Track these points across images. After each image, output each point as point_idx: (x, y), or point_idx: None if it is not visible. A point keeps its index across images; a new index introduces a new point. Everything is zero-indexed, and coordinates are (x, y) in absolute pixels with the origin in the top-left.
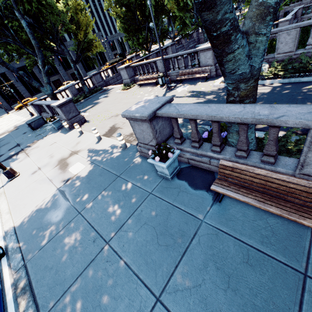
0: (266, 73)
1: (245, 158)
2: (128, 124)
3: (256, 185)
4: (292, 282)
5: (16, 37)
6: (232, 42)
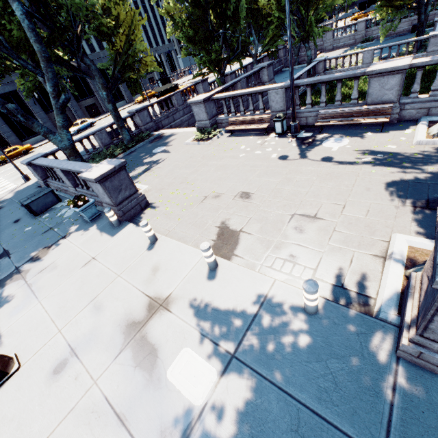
0: None
1: None
2: (262, 222)
3: None
4: None
5: (1, 37)
6: None
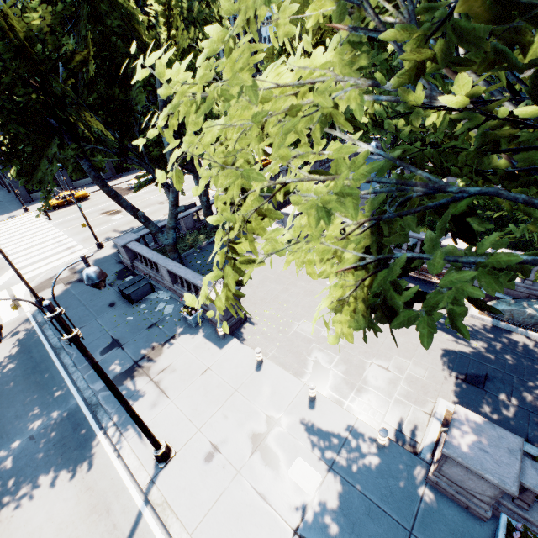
0: None
1: None
2: (347, 364)
3: None
4: None
5: (146, 157)
6: None
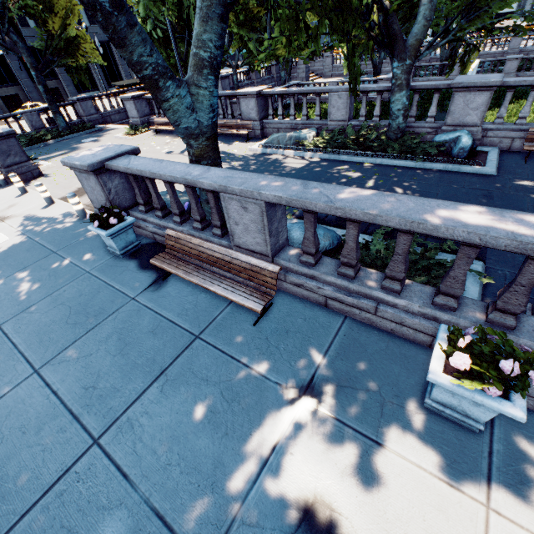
0: (310, 143)
1: (202, 231)
2: None
3: (194, 257)
4: (182, 343)
5: None
6: (163, 89)
